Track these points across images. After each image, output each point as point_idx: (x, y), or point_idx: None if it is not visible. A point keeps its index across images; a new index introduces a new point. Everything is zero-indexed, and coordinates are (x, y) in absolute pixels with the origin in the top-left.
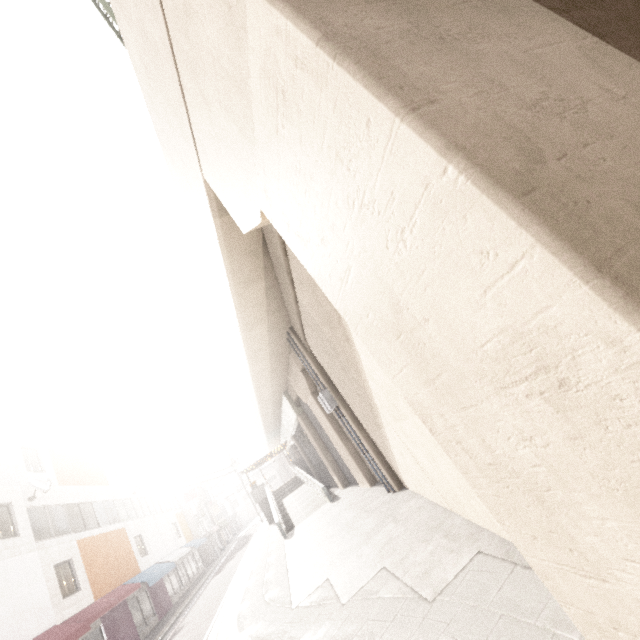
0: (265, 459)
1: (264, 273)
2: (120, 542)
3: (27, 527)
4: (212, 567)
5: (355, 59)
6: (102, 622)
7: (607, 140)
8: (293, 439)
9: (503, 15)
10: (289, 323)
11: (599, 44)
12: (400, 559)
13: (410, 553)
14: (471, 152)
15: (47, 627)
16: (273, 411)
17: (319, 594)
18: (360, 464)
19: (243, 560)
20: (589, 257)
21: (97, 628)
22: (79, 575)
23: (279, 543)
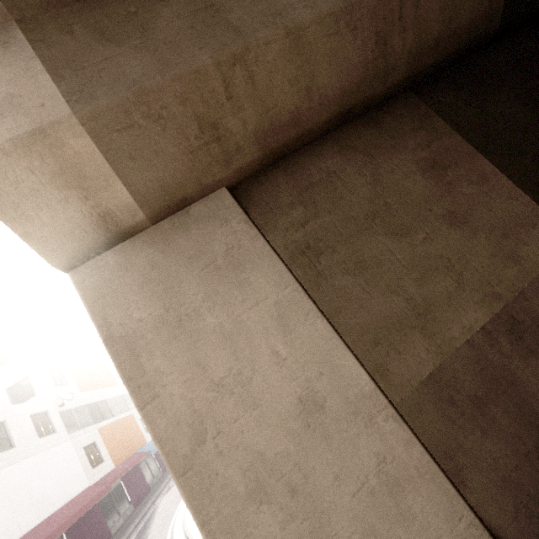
0: None
1: None
2: (130, 424)
3: (61, 425)
4: None
5: (118, 363)
6: (122, 480)
7: (253, 411)
8: None
9: (235, 272)
10: None
11: (295, 292)
12: None
13: None
14: (164, 443)
15: (84, 488)
16: None
17: None
18: None
19: None
20: (200, 519)
21: (119, 484)
22: (102, 452)
23: None
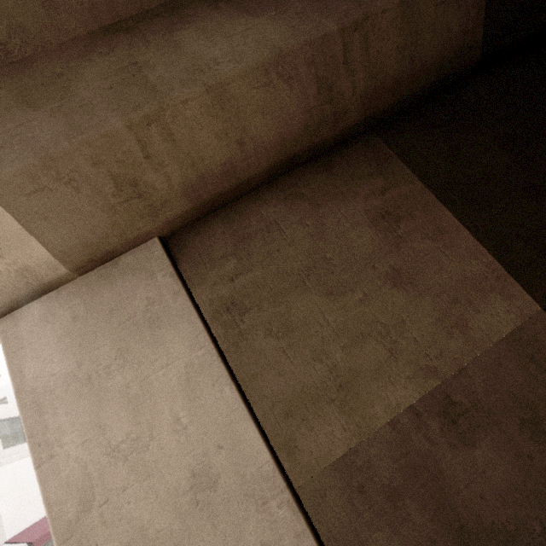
0: None
1: None
2: None
3: None
4: None
5: (24, 417)
6: None
7: (143, 481)
8: None
9: (151, 330)
10: None
11: (208, 354)
12: None
13: None
14: (52, 506)
15: None
16: None
17: None
18: None
19: None
20: None
21: None
22: None
23: None
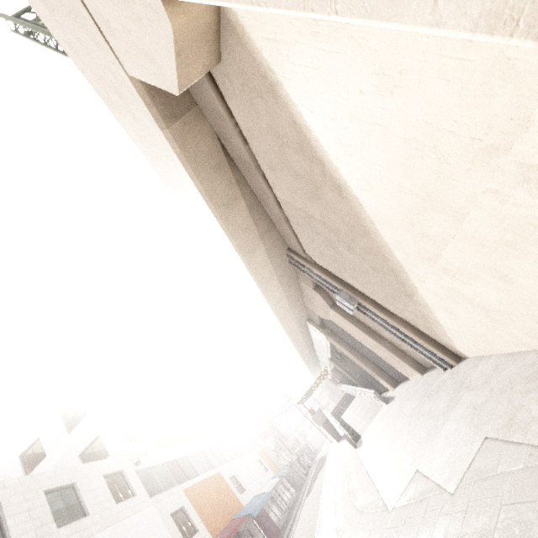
0: (314, 387)
1: (239, 190)
2: (219, 484)
3: (140, 487)
4: (302, 490)
5: None
6: None
7: None
8: (331, 362)
9: None
10: (285, 244)
11: None
12: (505, 422)
13: (517, 411)
14: None
15: None
16: (304, 341)
17: (414, 489)
18: (402, 357)
19: (325, 478)
20: None
21: None
22: (193, 519)
23: (351, 454)
